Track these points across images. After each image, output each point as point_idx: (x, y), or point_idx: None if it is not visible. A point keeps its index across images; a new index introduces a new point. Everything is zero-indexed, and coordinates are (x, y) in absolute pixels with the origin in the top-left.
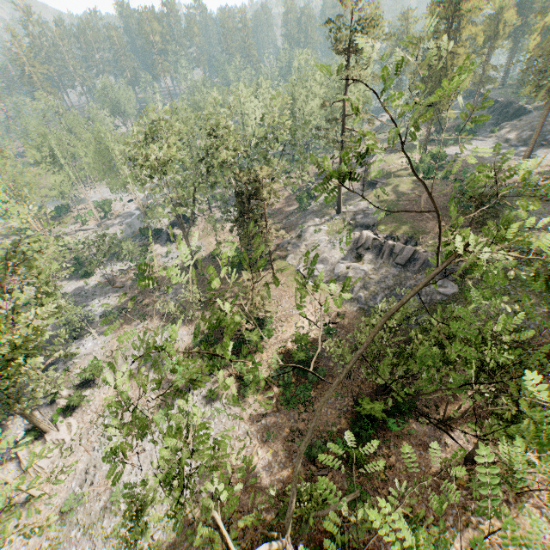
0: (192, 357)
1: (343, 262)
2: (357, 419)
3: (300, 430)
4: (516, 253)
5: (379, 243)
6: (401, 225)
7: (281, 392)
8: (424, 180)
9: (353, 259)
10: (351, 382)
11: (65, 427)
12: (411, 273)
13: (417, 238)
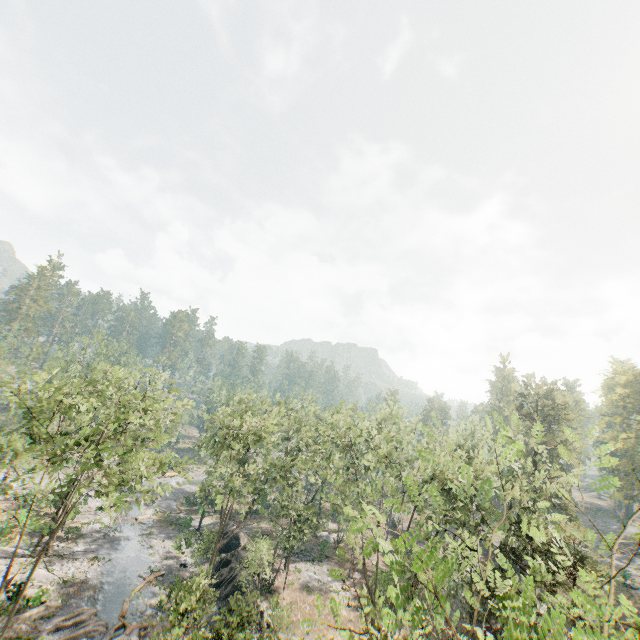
0: None
1: None
2: None
3: None
4: None
5: None
6: None
7: None
8: None
9: None
10: None
11: None
12: None
13: None
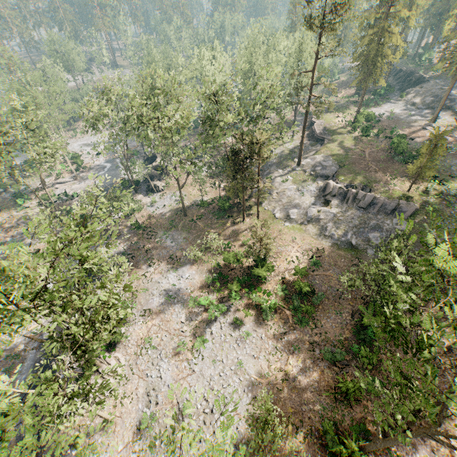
0: (208, 292)
1: (314, 207)
2: (357, 329)
3: (316, 342)
4: (449, 197)
5: (343, 191)
6: (356, 176)
7: (292, 314)
8: (362, 137)
9: (322, 204)
10: (343, 302)
11: (114, 361)
12: (371, 215)
13: (370, 186)
